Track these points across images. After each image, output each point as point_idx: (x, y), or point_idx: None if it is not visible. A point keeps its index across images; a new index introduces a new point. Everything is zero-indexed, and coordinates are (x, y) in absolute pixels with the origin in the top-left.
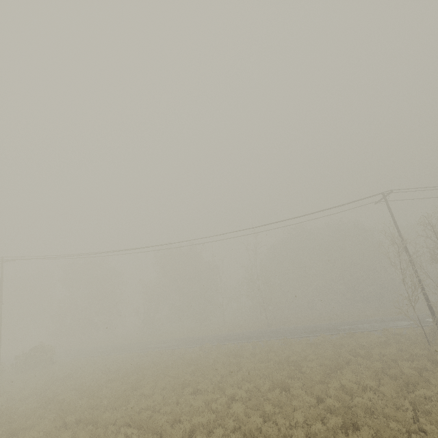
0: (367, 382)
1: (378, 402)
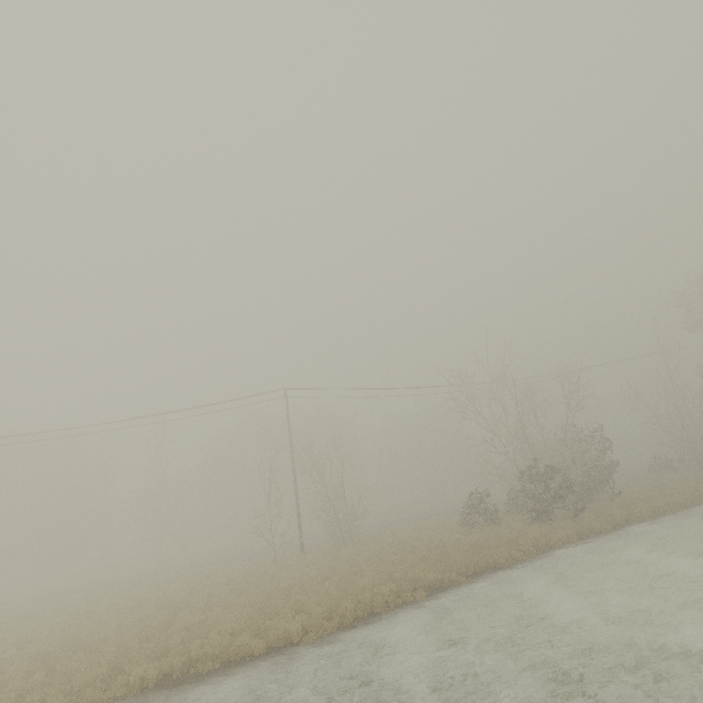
0: (129, 619)
1: (109, 637)
